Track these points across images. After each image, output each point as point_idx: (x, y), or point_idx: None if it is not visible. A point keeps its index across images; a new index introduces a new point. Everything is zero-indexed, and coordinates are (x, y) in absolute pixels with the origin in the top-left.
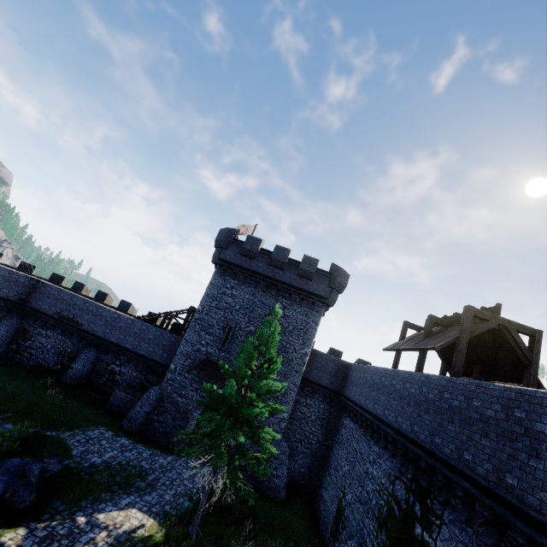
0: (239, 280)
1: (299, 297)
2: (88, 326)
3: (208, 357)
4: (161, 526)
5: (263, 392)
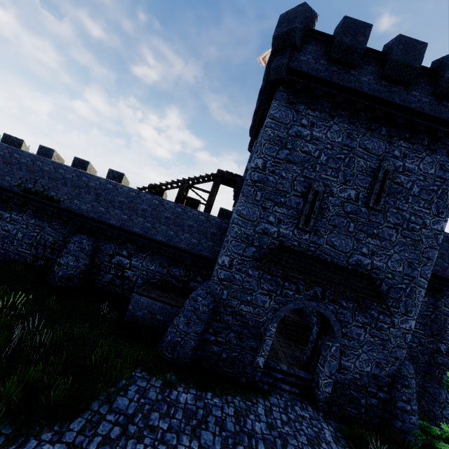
0: (323, 111)
1: (428, 138)
2: (71, 204)
3: (282, 242)
4: None
5: None
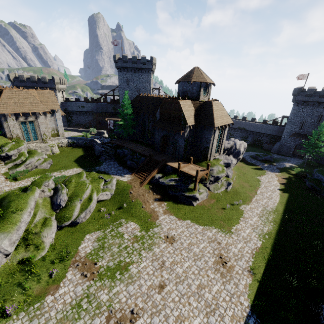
0: (305, 105)
1: None
2: (248, 129)
3: (295, 132)
4: (296, 165)
5: (321, 140)
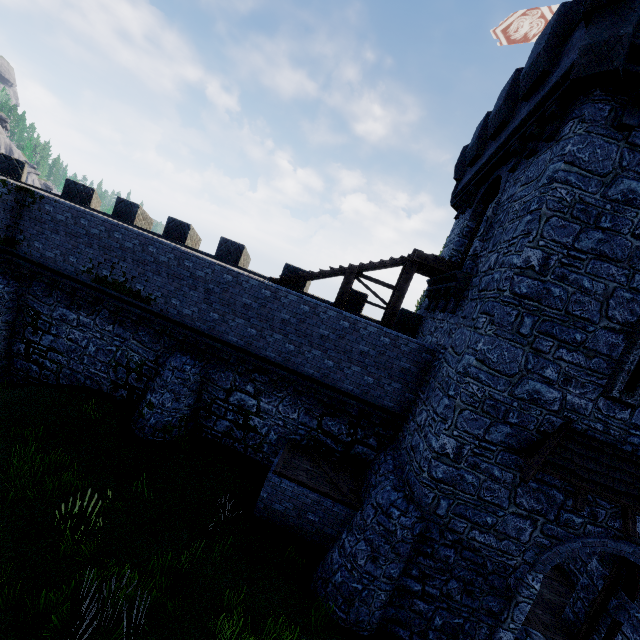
0: None
1: None
2: (167, 305)
3: (570, 423)
4: None
5: None
